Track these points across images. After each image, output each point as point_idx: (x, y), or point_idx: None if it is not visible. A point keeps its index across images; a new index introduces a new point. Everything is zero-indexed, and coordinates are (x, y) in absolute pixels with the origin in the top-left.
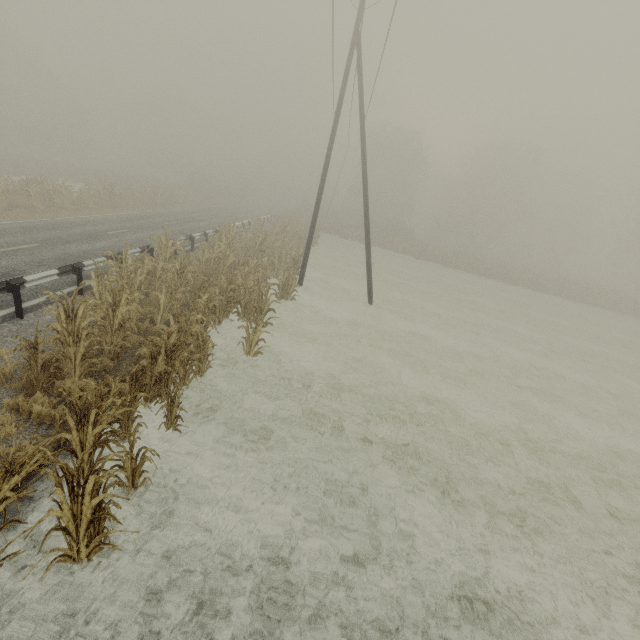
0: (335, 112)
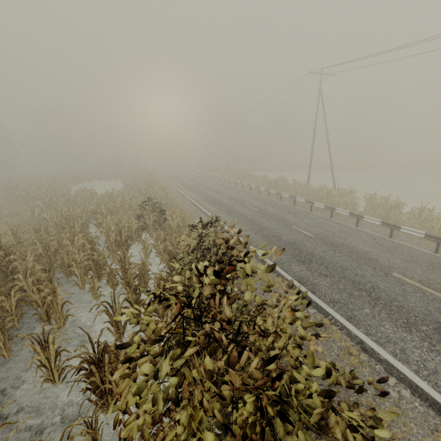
0: (315, 119)
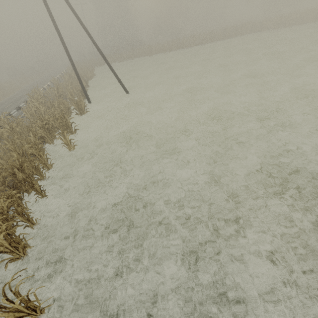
0: None
